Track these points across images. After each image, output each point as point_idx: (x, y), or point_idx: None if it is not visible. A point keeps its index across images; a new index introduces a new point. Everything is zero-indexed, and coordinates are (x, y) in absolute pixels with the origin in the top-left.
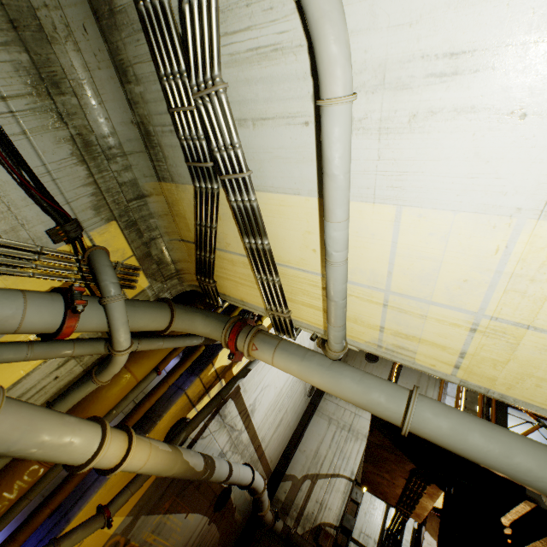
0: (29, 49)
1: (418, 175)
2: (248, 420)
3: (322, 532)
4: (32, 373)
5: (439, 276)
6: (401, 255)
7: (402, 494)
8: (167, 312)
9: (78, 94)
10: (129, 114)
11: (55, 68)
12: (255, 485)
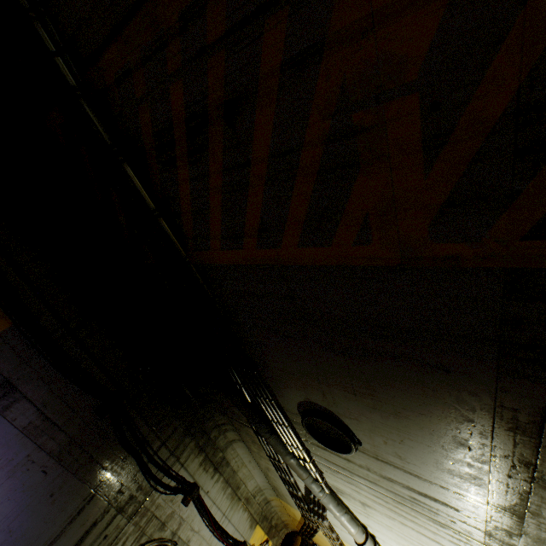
0: (231, 484)
1: None
2: None
3: None
4: None
5: None
6: None
7: None
8: None
9: (244, 482)
10: (266, 480)
11: (237, 481)
12: None
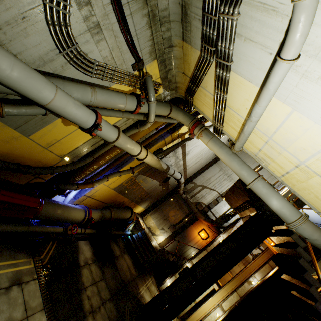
0: None
1: (309, 102)
2: (184, 157)
3: (199, 204)
4: (120, 121)
5: (295, 143)
6: (283, 128)
7: (238, 206)
8: (168, 109)
9: None
10: None
11: None
12: (180, 180)
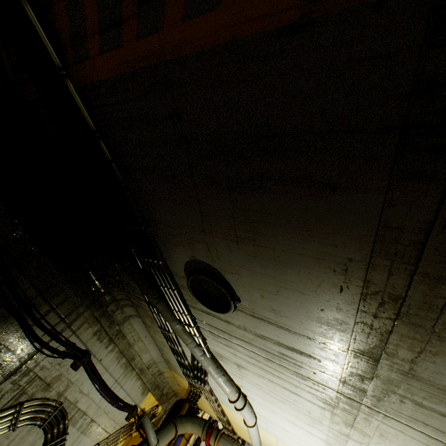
0: (125, 355)
1: (281, 438)
2: None
3: None
4: None
5: None
6: None
7: None
8: (174, 430)
9: (140, 354)
10: (160, 354)
11: (133, 353)
12: None
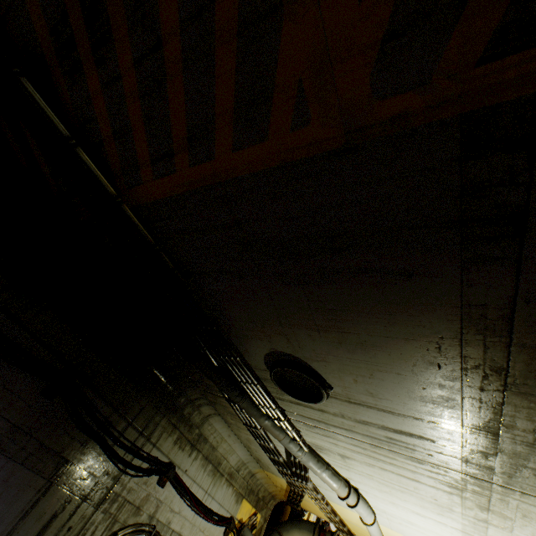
0: (211, 461)
1: (409, 533)
2: None
3: None
4: None
5: None
6: None
7: None
8: None
9: (226, 457)
10: (248, 453)
11: (218, 457)
12: None
